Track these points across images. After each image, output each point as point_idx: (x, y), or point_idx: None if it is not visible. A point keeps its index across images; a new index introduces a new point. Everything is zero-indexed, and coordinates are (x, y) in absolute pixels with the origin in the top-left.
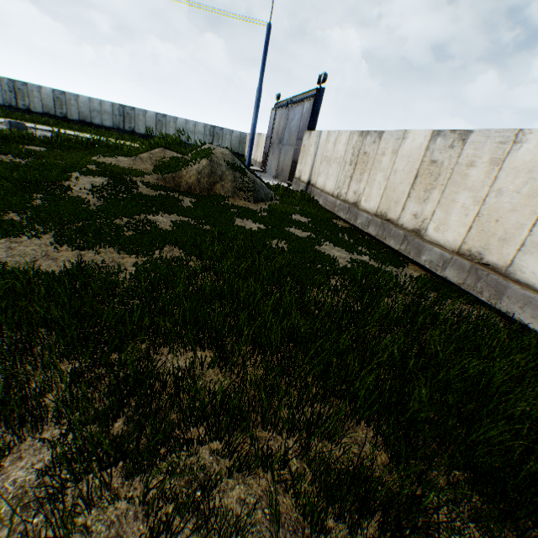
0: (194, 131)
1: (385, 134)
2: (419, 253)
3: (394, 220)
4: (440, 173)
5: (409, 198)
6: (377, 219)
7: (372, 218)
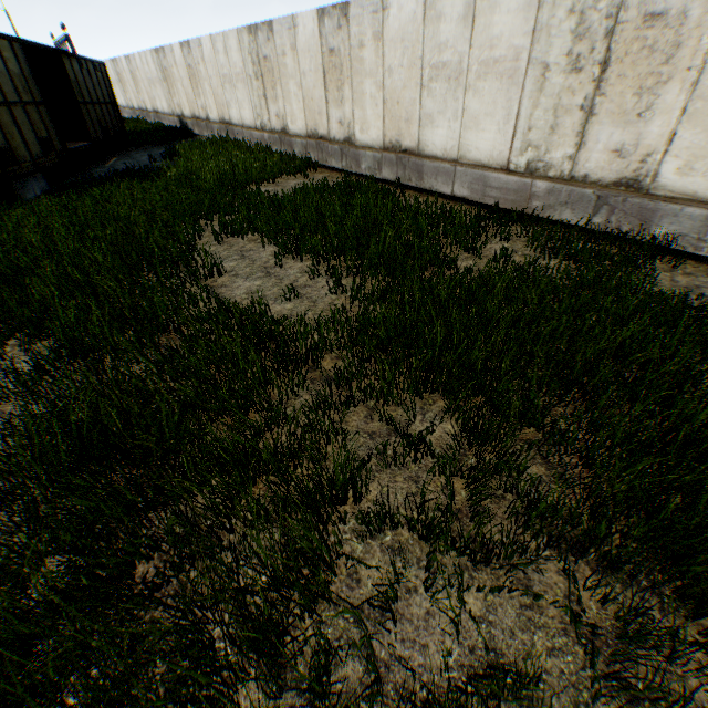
0: None
1: None
2: None
3: None
4: None
5: None
6: None
7: None
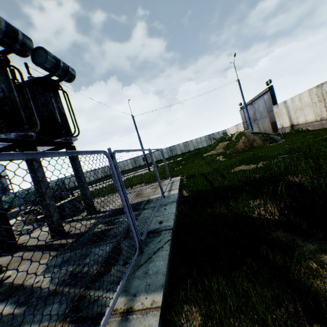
0: (201, 141)
1: None
2: None
3: None
4: None
5: None
6: None
7: None
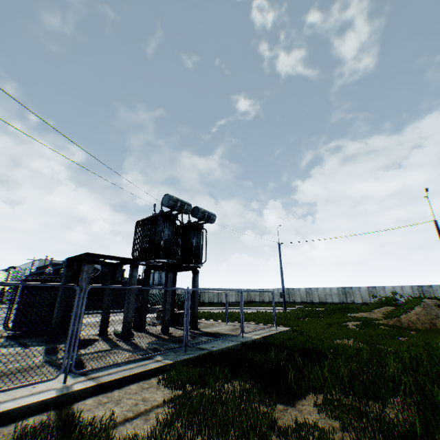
0: (402, 293)
1: None
2: None
3: None
4: None
5: None
6: None
7: None
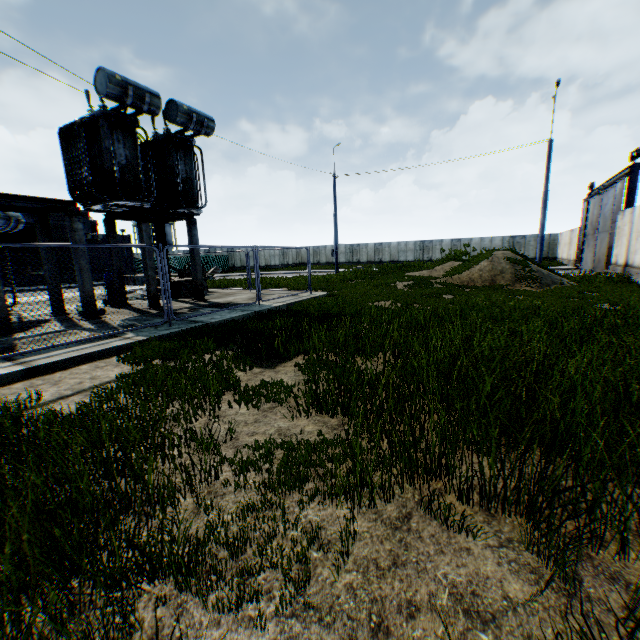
0: (490, 246)
1: None
2: None
3: None
4: None
5: None
6: None
7: None
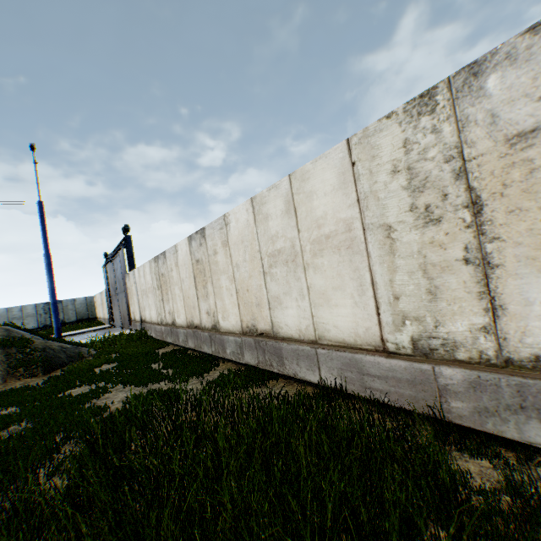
0: (23, 316)
1: (167, 253)
2: (224, 348)
3: (199, 325)
4: (205, 268)
5: (199, 299)
6: (189, 331)
7: (187, 331)
